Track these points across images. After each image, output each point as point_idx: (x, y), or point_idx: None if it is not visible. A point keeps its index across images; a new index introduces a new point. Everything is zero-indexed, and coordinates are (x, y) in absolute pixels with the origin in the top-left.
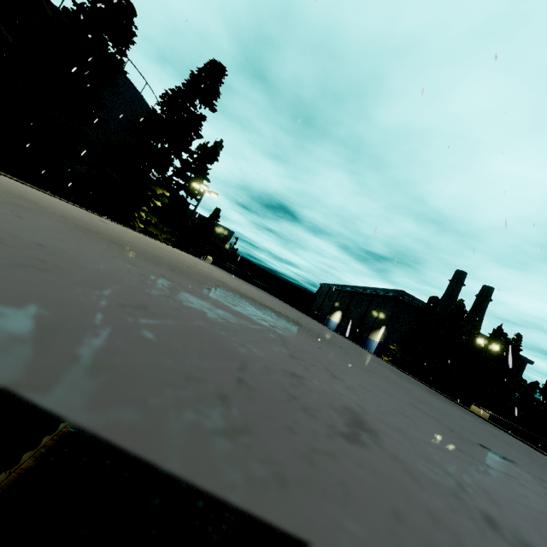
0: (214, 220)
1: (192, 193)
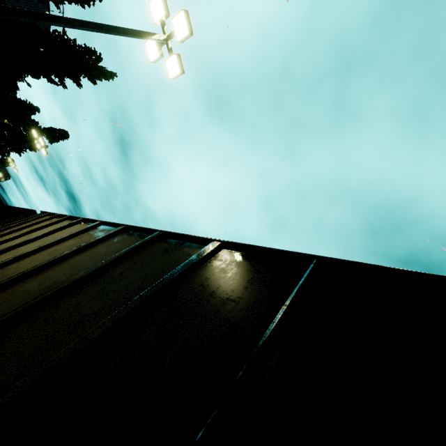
0: (2, 163)
1: (3, 154)
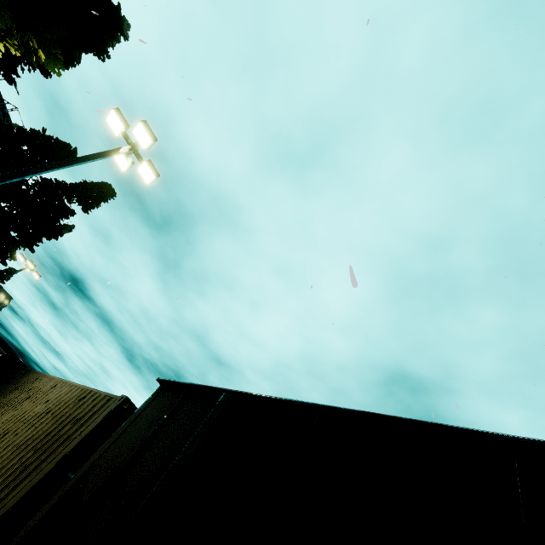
0: None
1: (3, 254)
